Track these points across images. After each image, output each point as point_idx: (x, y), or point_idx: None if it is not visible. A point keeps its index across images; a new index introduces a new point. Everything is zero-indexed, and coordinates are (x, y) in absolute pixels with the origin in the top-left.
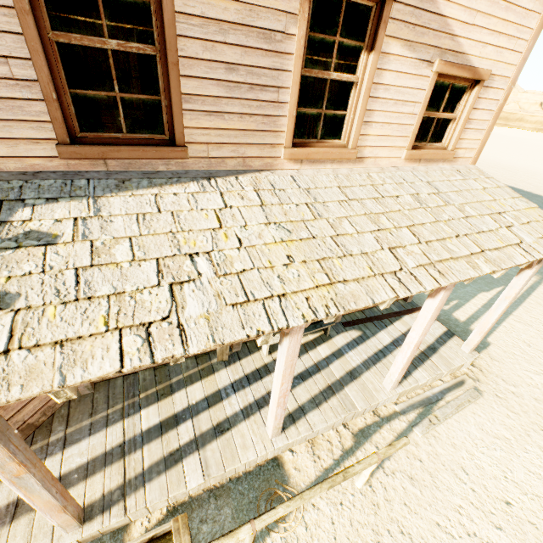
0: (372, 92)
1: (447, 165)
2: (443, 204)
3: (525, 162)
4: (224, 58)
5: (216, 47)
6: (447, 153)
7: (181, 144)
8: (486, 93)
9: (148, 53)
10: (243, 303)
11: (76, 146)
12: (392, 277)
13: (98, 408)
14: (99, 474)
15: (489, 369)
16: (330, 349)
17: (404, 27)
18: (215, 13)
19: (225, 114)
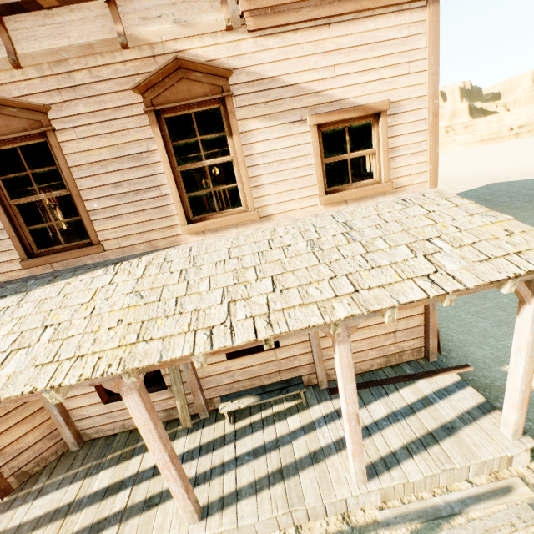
0: (250, 163)
1: (391, 197)
2: (345, 242)
3: None
4: (110, 181)
5: (102, 176)
6: (379, 186)
7: (97, 243)
8: (400, 119)
9: (66, 194)
10: (45, 364)
11: (31, 259)
12: (205, 332)
13: (75, 465)
14: (42, 529)
15: None
16: (301, 422)
17: (255, 108)
18: (95, 158)
19: (123, 216)
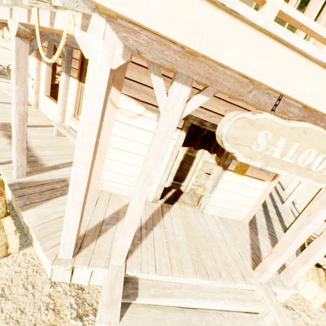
0: None
1: None
2: None
3: None
4: None
5: None
6: None
7: None
8: None
9: None
10: None
11: None
12: None
13: None
14: (273, 222)
15: None
16: None
17: None
18: None
19: None
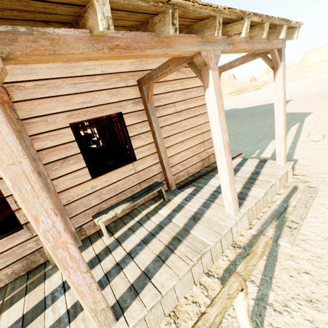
0: None
1: None
2: None
3: (258, 98)
4: None
5: None
6: None
7: None
8: None
9: None
10: None
11: None
12: None
13: None
14: None
15: (309, 172)
16: (170, 208)
17: None
18: None
19: None
